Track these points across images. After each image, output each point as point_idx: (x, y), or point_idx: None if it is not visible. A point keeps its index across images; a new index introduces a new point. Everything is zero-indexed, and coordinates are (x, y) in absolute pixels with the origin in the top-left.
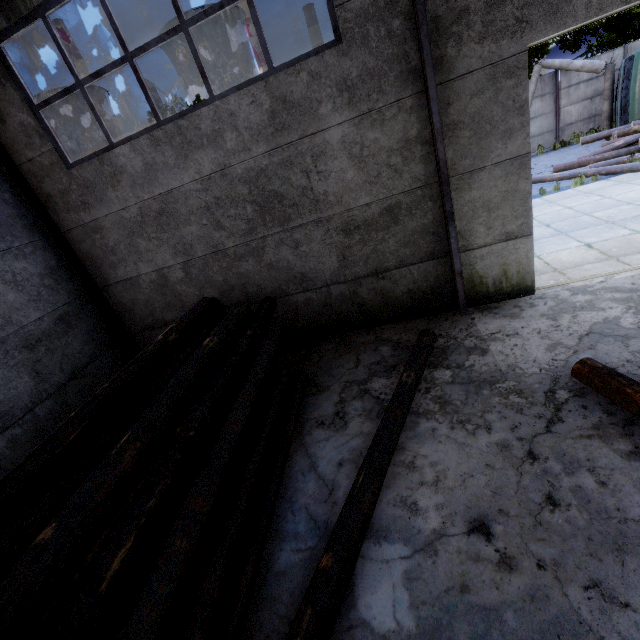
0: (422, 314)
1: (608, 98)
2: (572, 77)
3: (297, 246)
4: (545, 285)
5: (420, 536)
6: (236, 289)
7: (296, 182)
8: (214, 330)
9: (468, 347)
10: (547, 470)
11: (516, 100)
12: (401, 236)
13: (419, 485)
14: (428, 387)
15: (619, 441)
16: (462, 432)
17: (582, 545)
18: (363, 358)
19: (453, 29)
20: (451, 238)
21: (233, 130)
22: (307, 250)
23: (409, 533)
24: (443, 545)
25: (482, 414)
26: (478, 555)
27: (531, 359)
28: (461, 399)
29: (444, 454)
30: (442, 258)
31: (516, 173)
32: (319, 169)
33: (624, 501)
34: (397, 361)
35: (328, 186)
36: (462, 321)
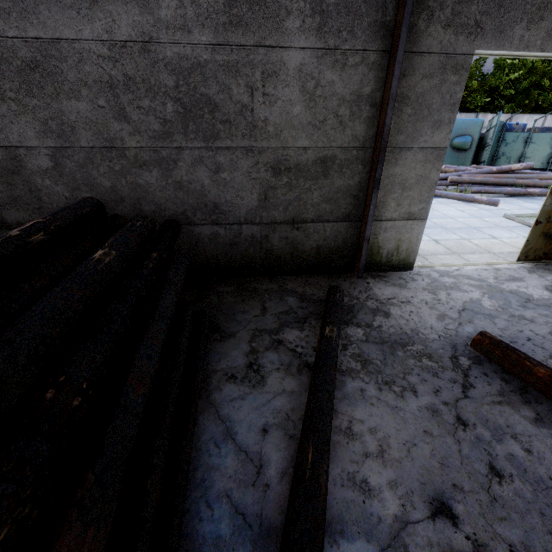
0: (322, 271)
1: None
2: None
3: (218, 170)
4: (416, 265)
5: (382, 526)
6: (126, 202)
7: (237, 95)
8: (109, 241)
9: (372, 308)
10: (479, 437)
11: (452, 96)
12: (326, 191)
13: (364, 457)
14: (345, 344)
15: (523, 408)
16: (391, 394)
17: (539, 522)
18: (270, 306)
19: (429, 2)
20: (371, 204)
21: None
22: (228, 178)
23: (369, 523)
24: (411, 537)
25: (404, 376)
26: (451, 546)
27: (428, 326)
28: (380, 359)
29: (380, 419)
30: (355, 222)
31: (432, 162)
32: (266, 90)
33: (551, 469)
34: (307, 313)
35: (271, 114)
36: (359, 283)
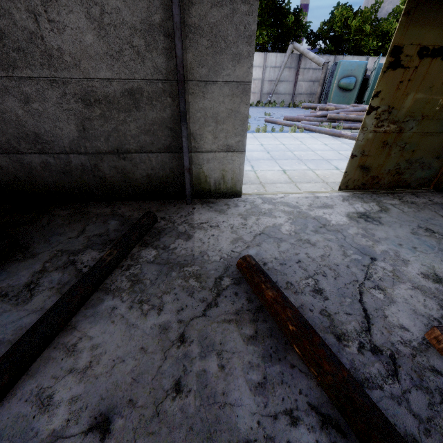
0: (158, 197)
1: (321, 85)
2: (307, 63)
3: (27, 101)
4: (251, 192)
5: (33, 441)
6: None
7: (21, 21)
8: None
9: (179, 232)
10: (187, 354)
11: (247, 28)
12: (142, 123)
13: (67, 373)
14: (131, 264)
15: (247, 326)
16: (137, 312)
17: (182, 436)
18: (89, 229)
19: None
20: (183, 137)
21: None
22: (40, 109)
23: (22, 438)
24: None
25: (162, 295)
26: None
27: (218, 248)
28: (152, 279)
29: (110, 336)
30: (177, 153)
31: (240, 96)
32: (51, 16)
33: (231, 385)
34: (117, 236)
35: (63, 42)
36: (185, 209)
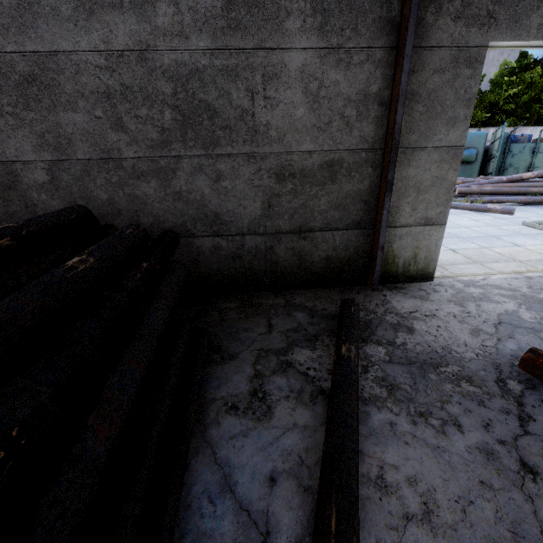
0: (333, 284)
1: None
2: None
3: (218, 179)
4: (436, 275)
5: None
6: (124, 215)
7: (236, 100)
8: (90, 248)
9: (392, 323)
10: None
11: (467, 91)
12: (334, 197)
13: (405, 521)
14: (365, 365)
15: None
16: (429, 429)
17: None
18: (276, 322)
19: None
20: (384, 209)
21: (171, 3)
22: (229, 187)
23: None
24: None
25: (442, 405)
26: None
27: (462, 342)
28: (409, 383)
29: (420, 464)
30: (366, 229)
31: (449, 162)
32: (267, 94)
33: None
34: (318, 330)
35: (273, 117)
36: (375, 296)
